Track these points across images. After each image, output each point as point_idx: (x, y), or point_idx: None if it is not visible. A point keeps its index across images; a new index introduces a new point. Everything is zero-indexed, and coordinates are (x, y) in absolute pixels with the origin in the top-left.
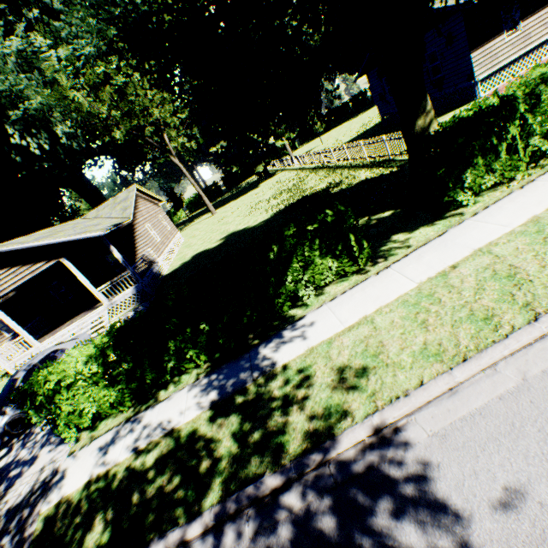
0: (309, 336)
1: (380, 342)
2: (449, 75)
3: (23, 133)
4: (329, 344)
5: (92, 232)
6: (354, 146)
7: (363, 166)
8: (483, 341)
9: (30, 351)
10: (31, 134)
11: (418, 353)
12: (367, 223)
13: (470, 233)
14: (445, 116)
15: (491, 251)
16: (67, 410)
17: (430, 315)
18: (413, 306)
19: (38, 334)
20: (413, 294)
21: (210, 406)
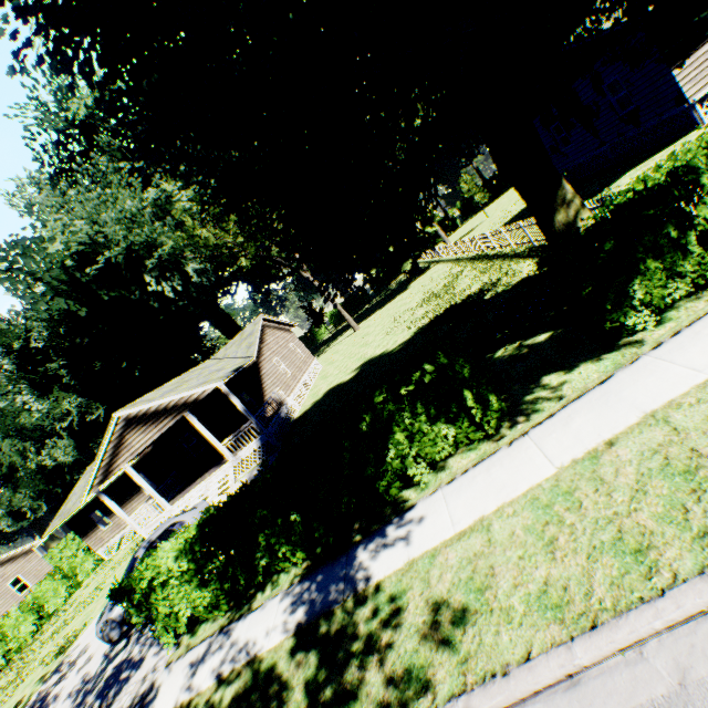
0: (413, 539)
1: (491, 567)
2: (645, 105)
3: (160, 278)
4: (431, 558)
5: (211, 382)
6: (513, 229)
7: (528, 254)
8: (626, 594)
9: (162, 515)
10: (166, 277)
11: (534, 598)
12: (516, 352)
13: (644, 381)
14: (649, 162)
15: (668, 418)
16: (163, 611)
17: (562, 530)
18: (544, 509)
19: (174, 491)
20: (548, 487)
21: (294, 630)
